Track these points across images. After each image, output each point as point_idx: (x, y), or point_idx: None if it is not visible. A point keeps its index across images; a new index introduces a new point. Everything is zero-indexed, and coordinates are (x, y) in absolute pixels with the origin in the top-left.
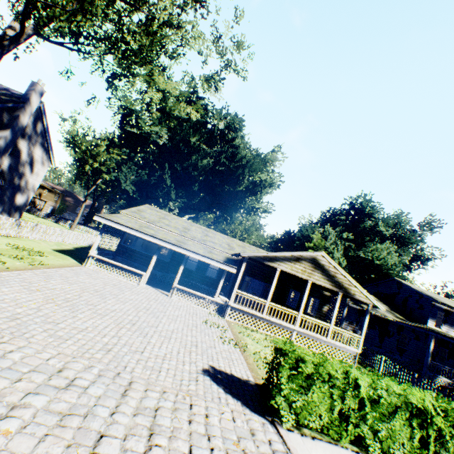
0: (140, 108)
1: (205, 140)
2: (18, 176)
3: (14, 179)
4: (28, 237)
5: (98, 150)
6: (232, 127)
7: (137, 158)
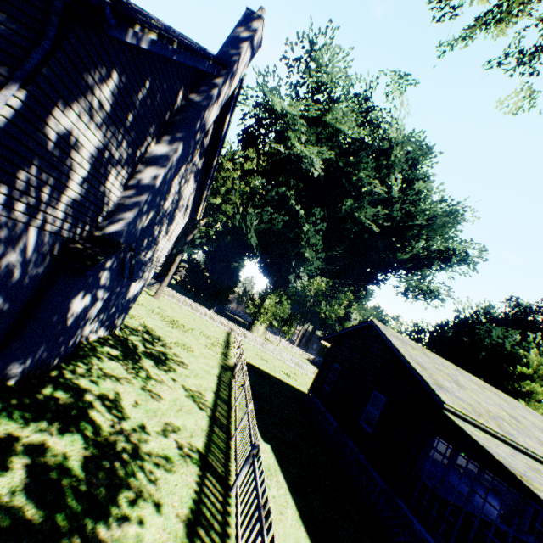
0: (289, 111)
1: (381, 177)
2: (146, 243)
3: (139, 250)
4: (210, 464)
5: (227, 175)
6: (417, 161)
7: (273, 193)
